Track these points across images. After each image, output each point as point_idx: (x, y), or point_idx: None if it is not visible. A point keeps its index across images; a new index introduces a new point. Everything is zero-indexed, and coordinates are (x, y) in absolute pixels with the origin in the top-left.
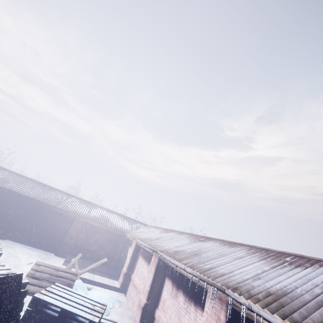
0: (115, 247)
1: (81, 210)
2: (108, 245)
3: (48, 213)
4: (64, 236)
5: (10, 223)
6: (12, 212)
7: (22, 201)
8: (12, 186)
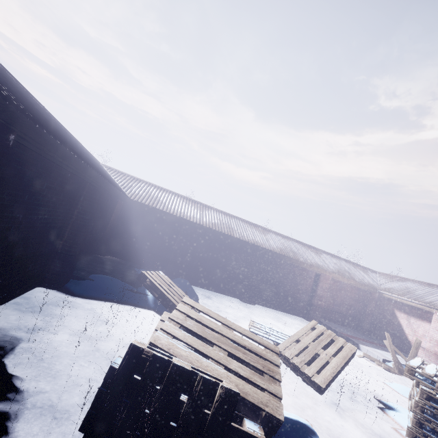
0: (363, 306)
1: (318, 261)
2: (356, 304)
3: (287, 268)
4: (313, 298)
5: (257, 285)
6: (255, 270)
7: (262, 255)
8: (242, 235)
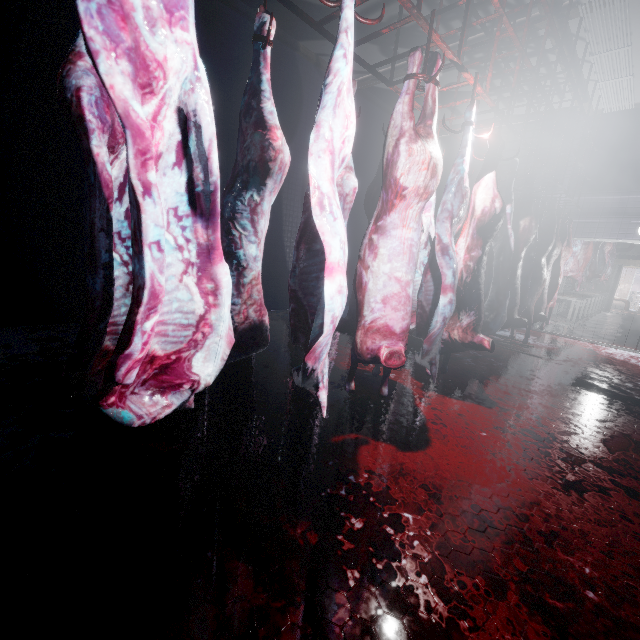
0: None
1: None
2: None
3: None
4: None
5: None
6: None
7: None
8: None
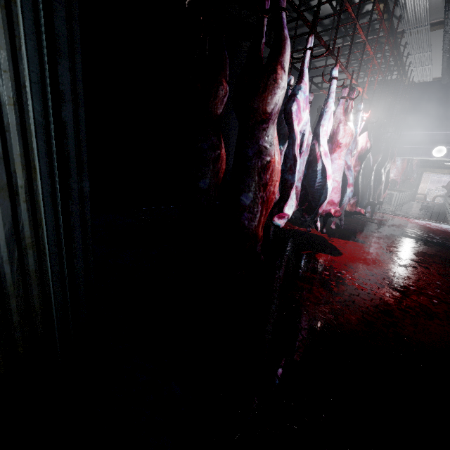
0: None
1: None
2: None
3: None
4: None
5: None
6: None
7: None
8: None
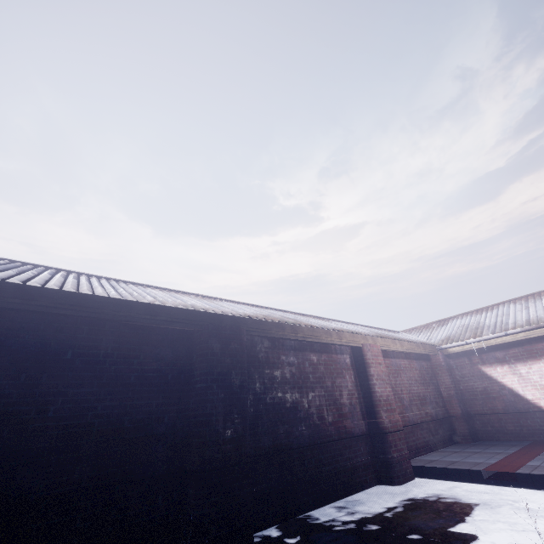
0: (435, 389)
1: (340, 327)
2: (427, 390)
3: (295, 361)
4: (377, 413)
5: (237, 451)
6: (213, 399)
7: (222, 337)
8: (133, 295)
